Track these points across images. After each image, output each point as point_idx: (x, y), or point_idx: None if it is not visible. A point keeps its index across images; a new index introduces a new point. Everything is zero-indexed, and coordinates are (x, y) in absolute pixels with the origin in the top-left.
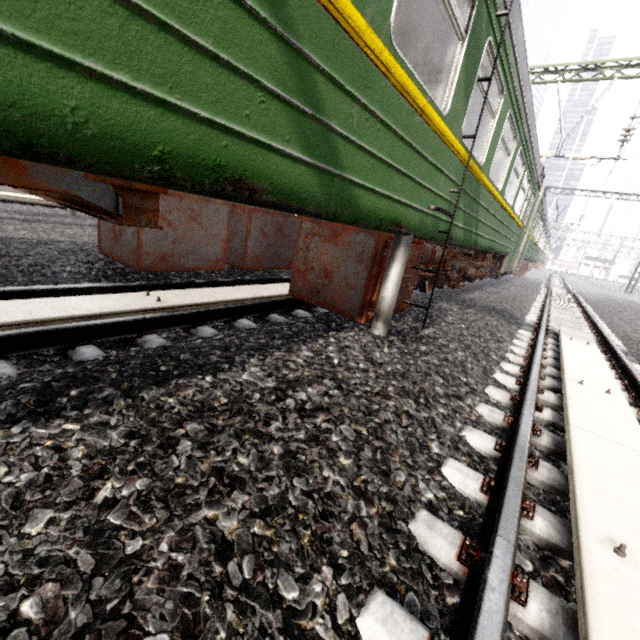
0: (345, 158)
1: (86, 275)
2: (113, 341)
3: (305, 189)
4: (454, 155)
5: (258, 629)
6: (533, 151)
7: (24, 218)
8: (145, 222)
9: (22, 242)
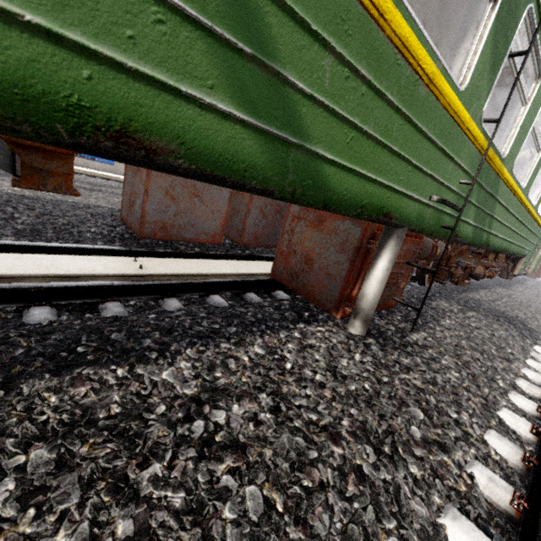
0: (310, 124)
1: (106, 236)
2: (79, 303)
3: (243, 157)
4: (469, 141)
5: None
6: None
7: (91, 188)
8: (54, 186)
9: (71, 205)
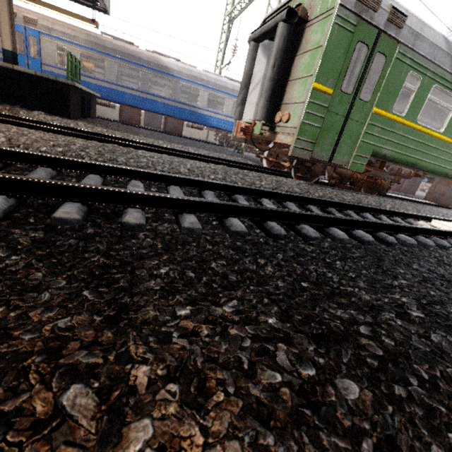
0: None
1: None
2: None
3: None
4: None
5: (448, 218)
6: None
7: None
8: (423, 178)
9: None
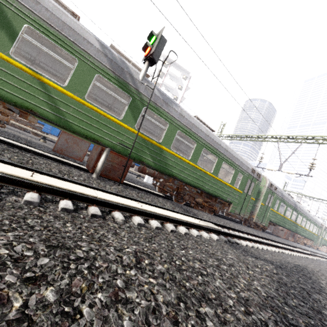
0: (67, 116)
1: None
2: None
3: (51, 117)
4: (132, 132)
5: None
6: (225, 155)
7: None
8: (23, 118)
9: (40, 144)
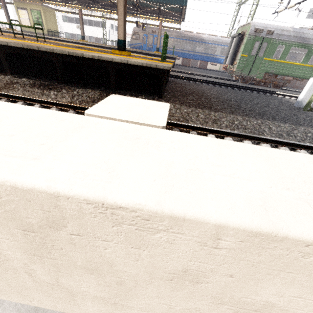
0: None
1: None
2: None
3: None
4: None
5: None
6: None
7: None
8: (301, 81)
9: None
